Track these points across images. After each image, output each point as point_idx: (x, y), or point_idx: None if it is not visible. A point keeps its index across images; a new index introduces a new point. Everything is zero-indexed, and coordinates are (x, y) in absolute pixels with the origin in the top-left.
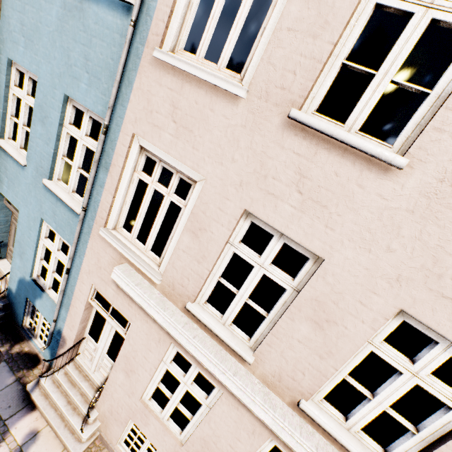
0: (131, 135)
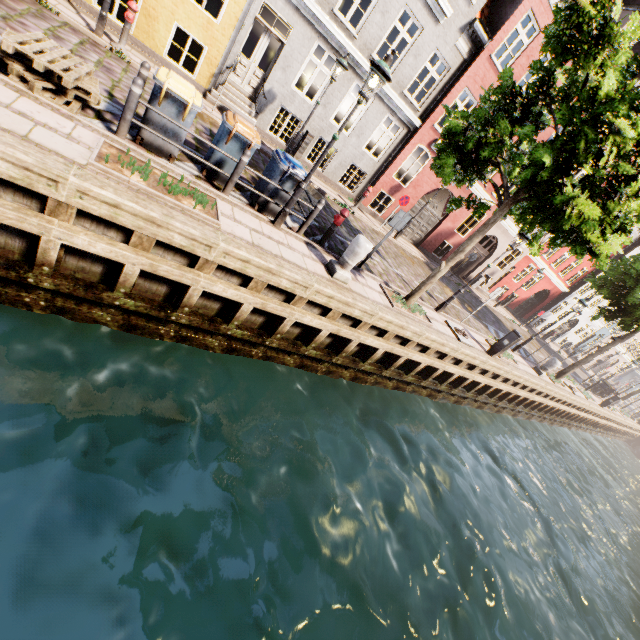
0: None
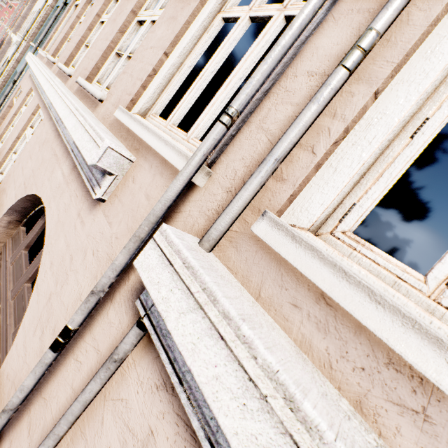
0: (73, 1)
